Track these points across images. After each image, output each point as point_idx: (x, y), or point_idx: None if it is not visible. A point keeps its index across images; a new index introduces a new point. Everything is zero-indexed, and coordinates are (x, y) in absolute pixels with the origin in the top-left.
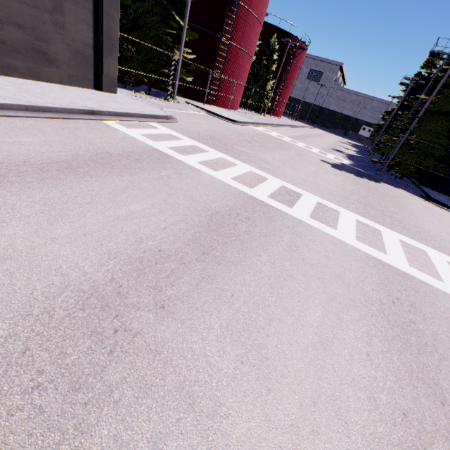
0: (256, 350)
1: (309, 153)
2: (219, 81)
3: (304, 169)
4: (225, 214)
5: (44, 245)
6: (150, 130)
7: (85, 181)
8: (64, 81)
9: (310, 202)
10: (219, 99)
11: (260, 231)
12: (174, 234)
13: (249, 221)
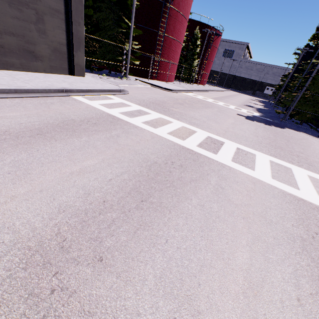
0: (188, 303)
1: (227, 109)
2: (158, 62)
3: (224, 122)
4: (162, 164)
5: (4, 204)
6: (107, 100)
7: (50, 143)
8: (47, 71)
9: (231, 148)
10: (159, 75)
11: (191, 176)
12: (118, 184)
13: (182, 168)
